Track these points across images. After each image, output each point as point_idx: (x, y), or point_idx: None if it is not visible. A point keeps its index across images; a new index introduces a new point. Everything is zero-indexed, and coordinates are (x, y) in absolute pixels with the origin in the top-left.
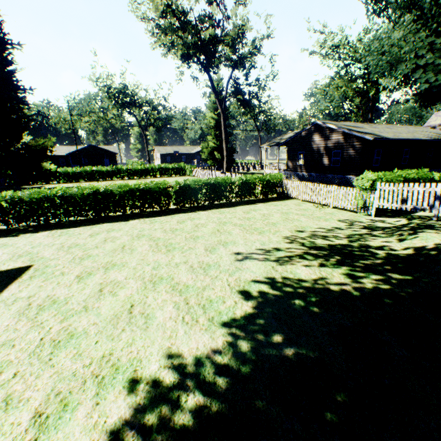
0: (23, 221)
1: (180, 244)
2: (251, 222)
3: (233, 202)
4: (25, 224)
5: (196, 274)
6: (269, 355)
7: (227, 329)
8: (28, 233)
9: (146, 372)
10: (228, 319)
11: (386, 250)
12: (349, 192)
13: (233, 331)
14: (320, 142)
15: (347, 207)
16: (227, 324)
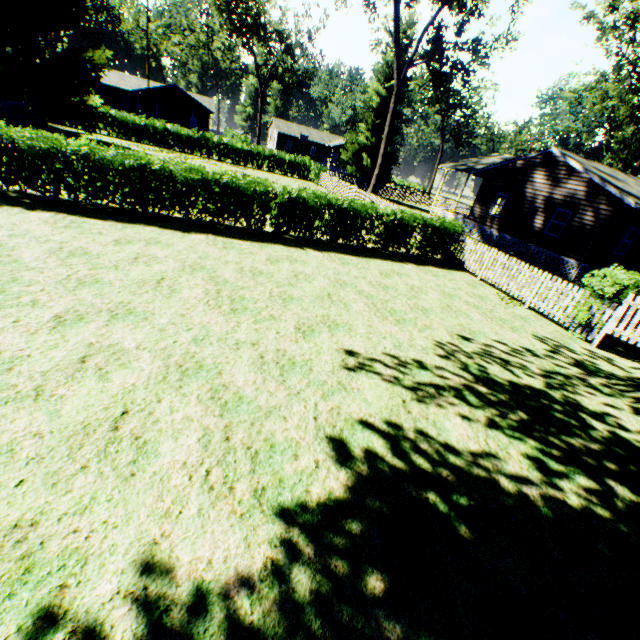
0: (13, 183)
1: (258, 303)
2: (388, 295)
3: (368, 250)
4: (22, 190)
5: (265, 376)
6: (347, 630)
7: (283, 529)
8: (17, 208)
9: (83, 599)
10: (292, 502)
11: (611, 425)
12: (568, 292)
13: (294, 539)
14: (543, 187)
15: (555, 315)
16: (286, 514)
